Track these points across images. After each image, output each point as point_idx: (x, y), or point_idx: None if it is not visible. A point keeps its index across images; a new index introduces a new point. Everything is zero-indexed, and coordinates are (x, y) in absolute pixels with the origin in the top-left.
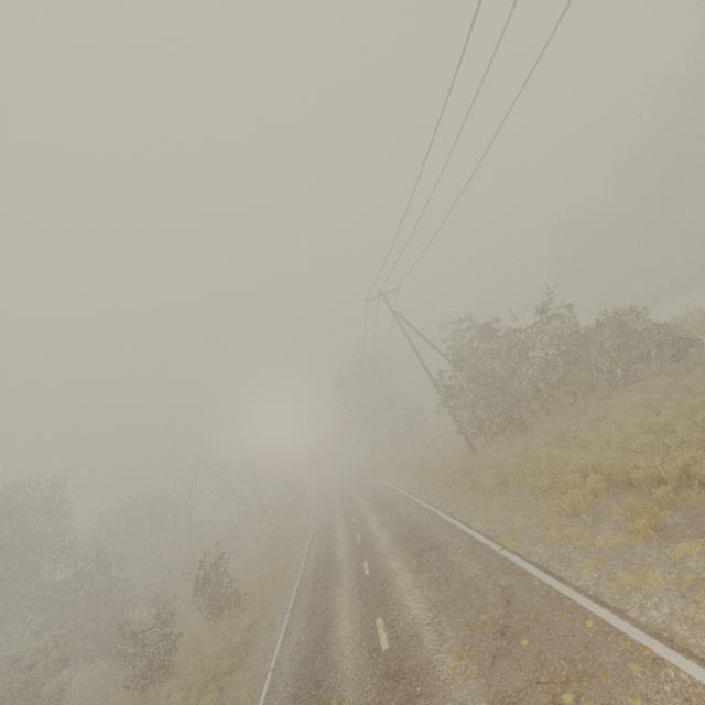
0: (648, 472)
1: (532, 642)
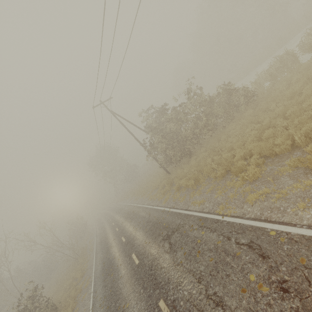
0: (285, 144)
1: None
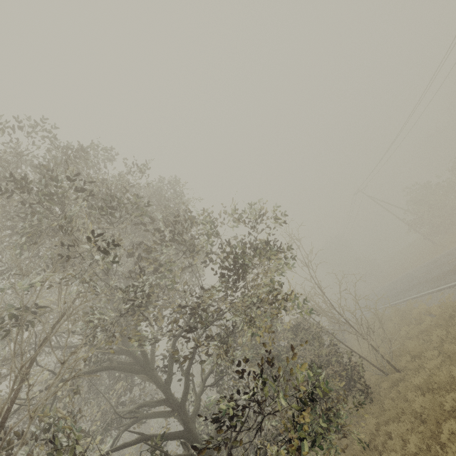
0: None
1: None
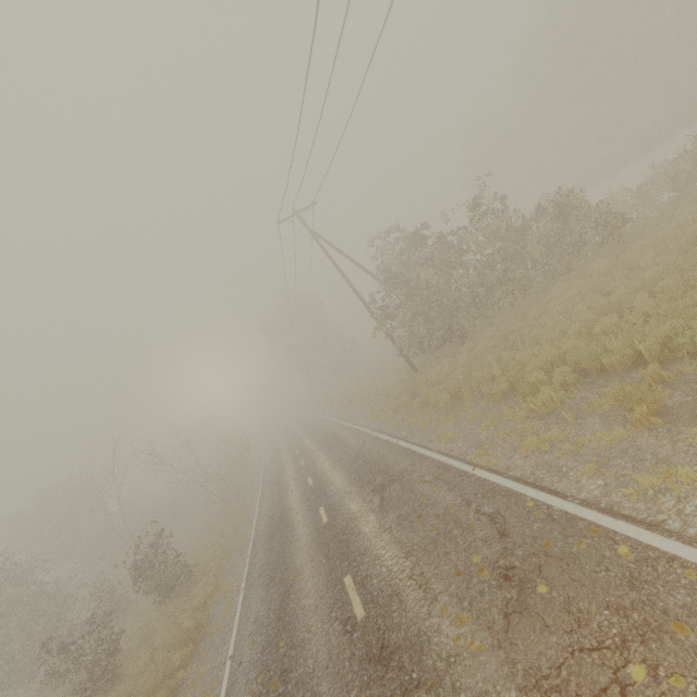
0: (623, 353)
1: (552, 587)
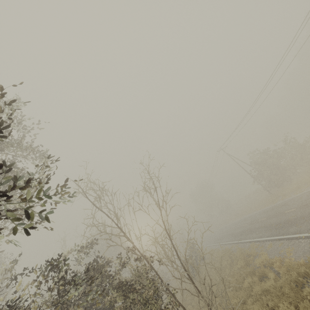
0: None
1: None
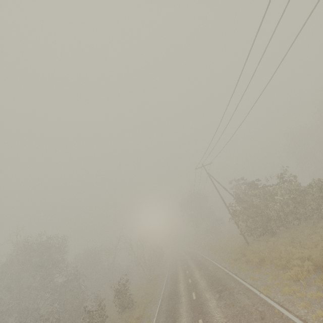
0: None
1: None
